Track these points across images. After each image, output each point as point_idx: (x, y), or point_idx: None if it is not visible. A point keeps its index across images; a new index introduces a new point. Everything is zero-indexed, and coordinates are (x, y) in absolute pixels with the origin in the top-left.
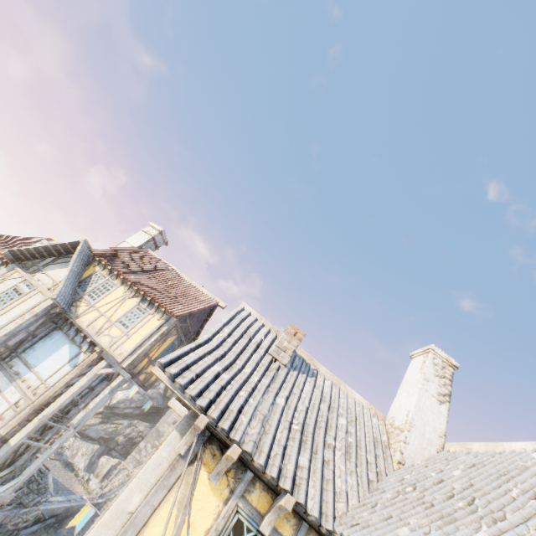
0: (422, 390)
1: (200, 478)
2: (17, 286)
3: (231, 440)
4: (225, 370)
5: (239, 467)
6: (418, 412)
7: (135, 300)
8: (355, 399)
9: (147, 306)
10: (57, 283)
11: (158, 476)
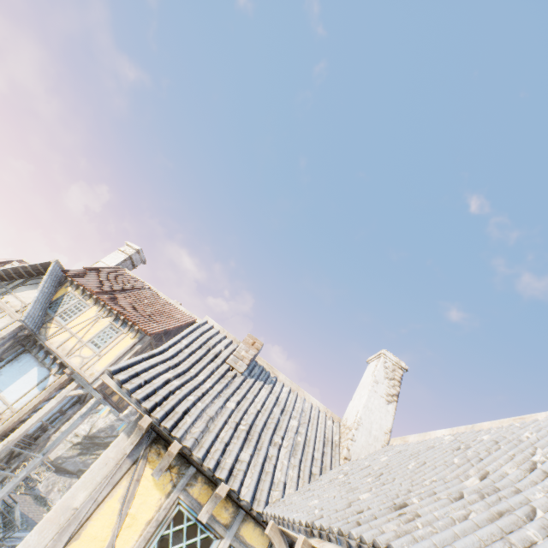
0: (372, 392)
1: (145, 475)
2: None
3: (173, 437)
4: (177, 377)
5: (183, 464)
6: (366, 412)
7: (108, 319)
8: (312, 403)
9: (121, 325)
10: (26, 305)
11: (104, 475)
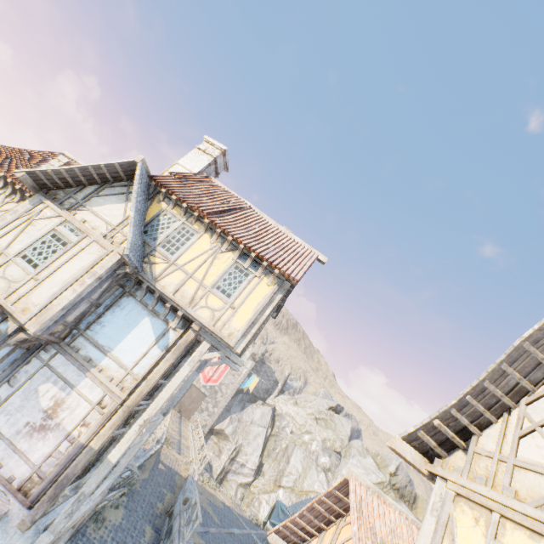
0: None
1: None
2: (54, 230)
3: None
4: None
5: None
6: None
7: (229, 255)
8: None
9: (249, 264)
10: (113, 227)
11: None
